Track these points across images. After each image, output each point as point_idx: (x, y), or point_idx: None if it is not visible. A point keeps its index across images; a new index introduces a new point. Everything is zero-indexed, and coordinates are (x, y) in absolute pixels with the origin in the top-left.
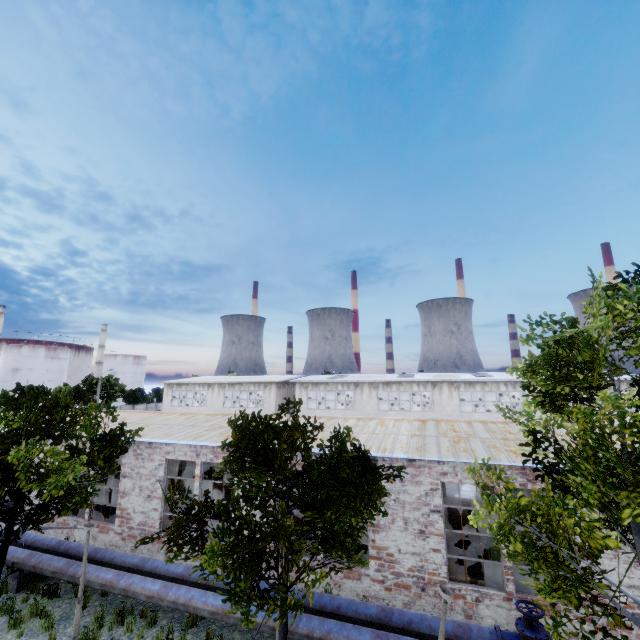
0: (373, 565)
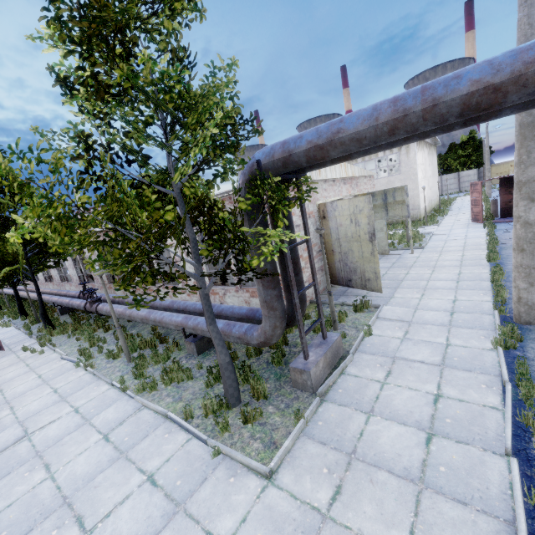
0: (95, 281)
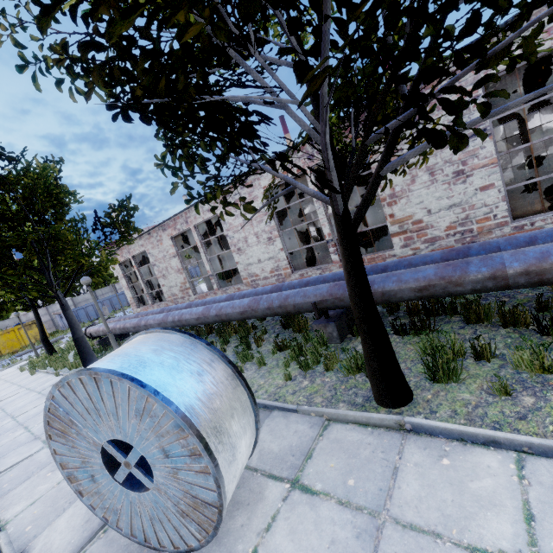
0: None
